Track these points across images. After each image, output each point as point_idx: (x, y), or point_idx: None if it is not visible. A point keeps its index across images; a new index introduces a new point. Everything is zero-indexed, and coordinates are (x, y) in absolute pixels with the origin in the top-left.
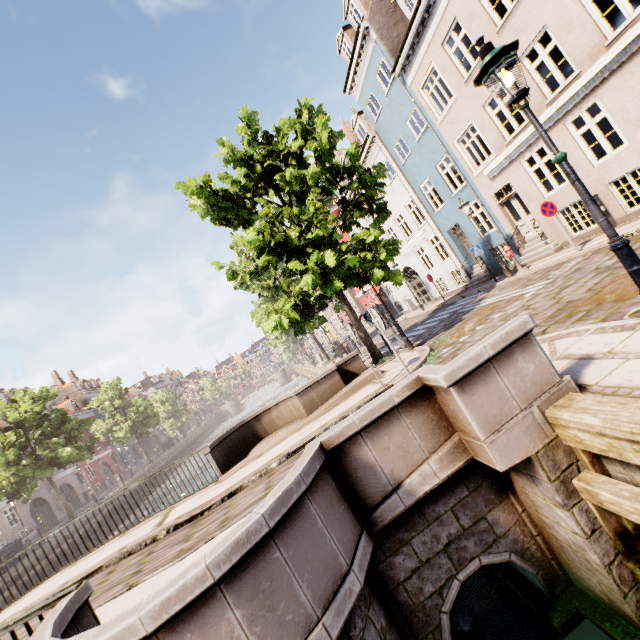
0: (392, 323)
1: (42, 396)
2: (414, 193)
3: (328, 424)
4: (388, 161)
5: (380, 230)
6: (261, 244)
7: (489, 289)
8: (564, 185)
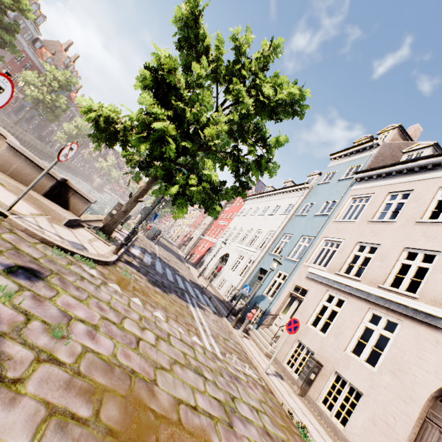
0: (186, 263)
1: (20, 4)
2: (280, 232)
3: None
4: (295, 204)
5: (230, 197)
6: (160, 66)
7: (219, 314)
8: (321, 334)
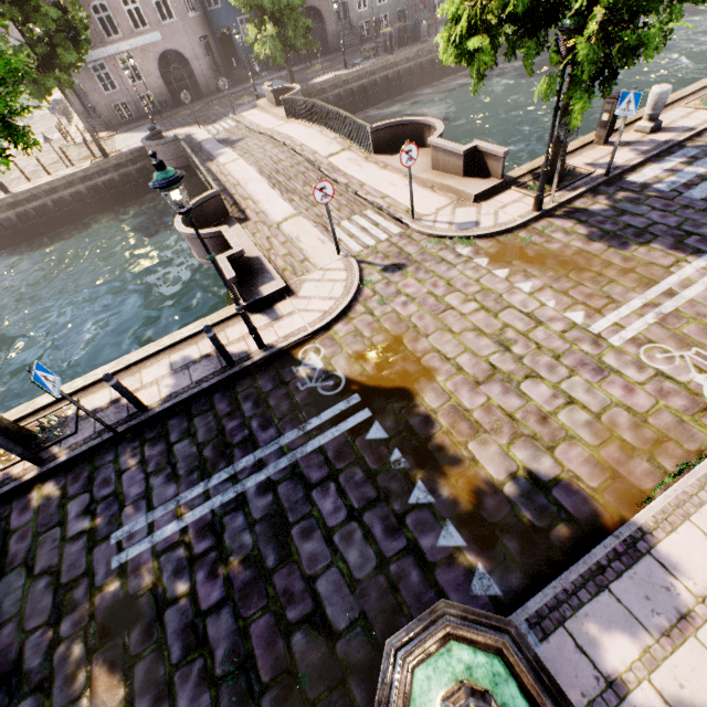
0: None
1: None
2: None
3: (381, 200)
4: None
5: None
6: None
7: None
8: None
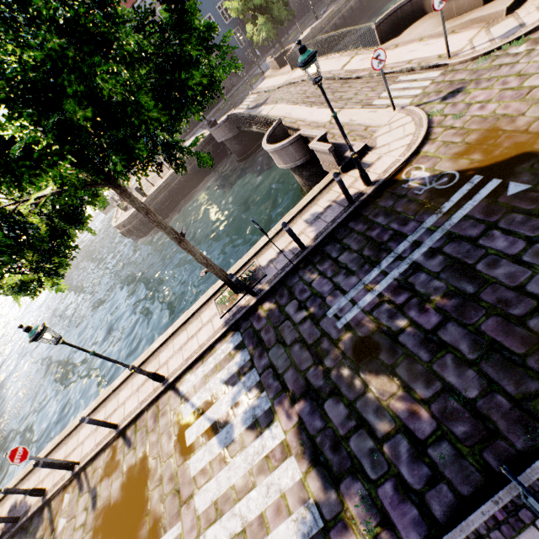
0: None
1: None
2: None
3: (408, 65)
4: None
5: None
6: None
7: None
8: None
